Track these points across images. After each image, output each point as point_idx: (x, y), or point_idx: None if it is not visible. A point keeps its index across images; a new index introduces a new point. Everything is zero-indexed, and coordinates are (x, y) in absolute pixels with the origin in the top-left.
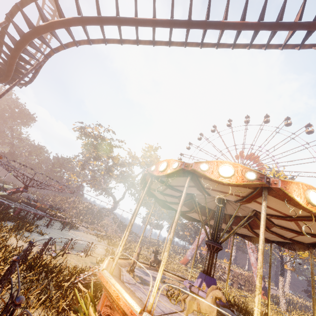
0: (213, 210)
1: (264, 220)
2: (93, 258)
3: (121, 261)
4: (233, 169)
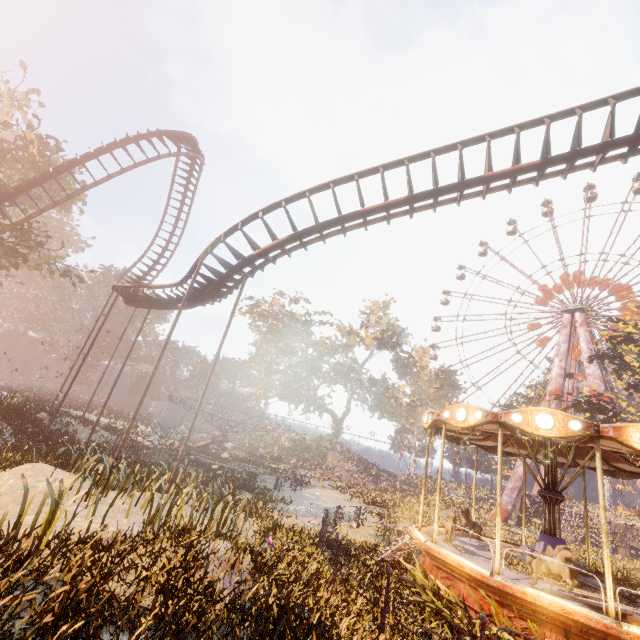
0: (537, 441)
1: (600, 474)
2: (366, 528)
3: (426, 530)
4: (553, 419)
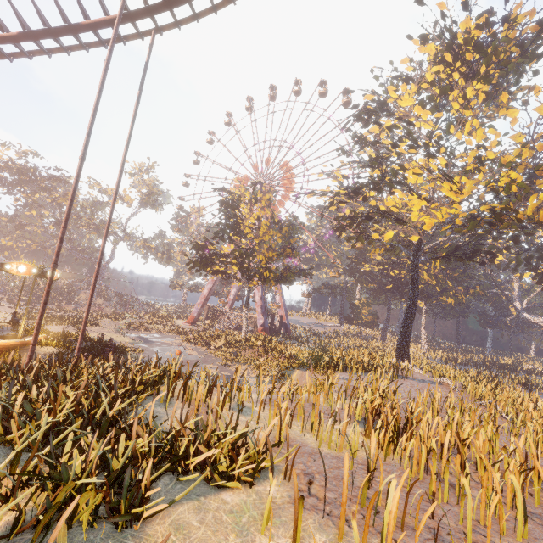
0: None
1: None
2: None
3: None
4: None
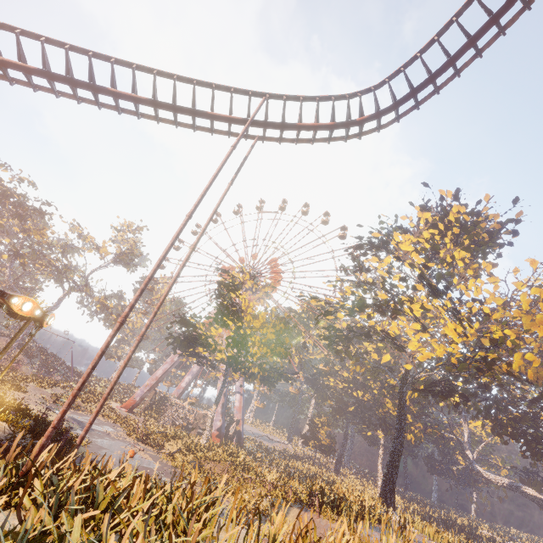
0: None
1: None
2: None
3: None
4: None
